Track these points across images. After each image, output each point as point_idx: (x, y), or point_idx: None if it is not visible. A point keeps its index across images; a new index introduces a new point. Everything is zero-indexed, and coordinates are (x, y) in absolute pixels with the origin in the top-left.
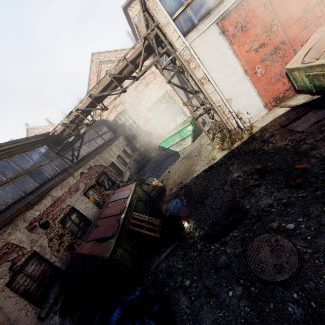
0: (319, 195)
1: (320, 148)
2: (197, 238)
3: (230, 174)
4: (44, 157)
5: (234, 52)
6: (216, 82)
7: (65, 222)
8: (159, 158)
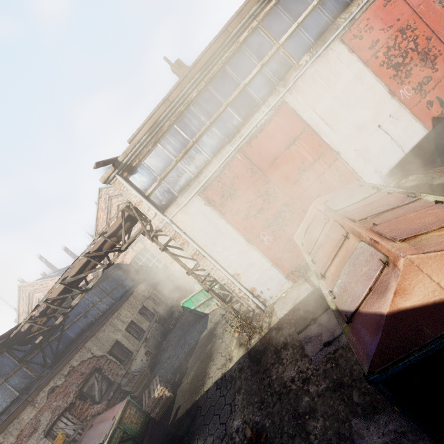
0: None
1: (318, 416)
2: None
3: (233, 414)
4: None
5: (228, 221)
6: (214, 256)
7: None
8: (188, 319)
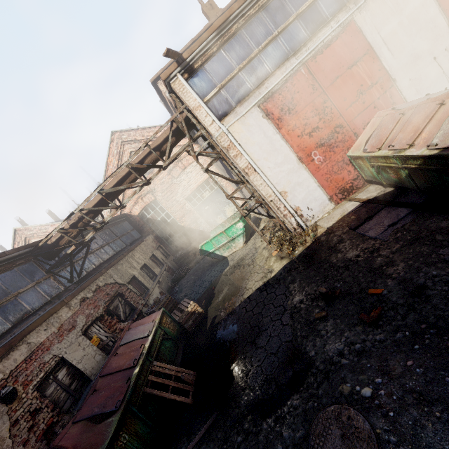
0: (400, 340)
1: (397, 263)
2: (244, 407)
3: (290, 297)
4: (27, 278)
5: (283, 137)
6: (264, 171)
7: (46, 386)
8: (202, 266)
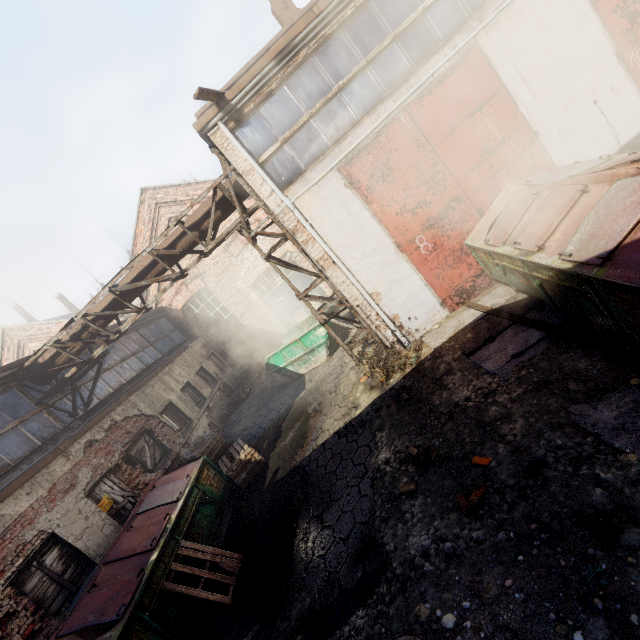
0: (502, 543)
1: (515, 418)
2: (295, 619)
3: (375, 452)
4: (6, 415)
5: (375, 215)
6: (348, 264)
7: (26, 578)
8: (270, 385)
